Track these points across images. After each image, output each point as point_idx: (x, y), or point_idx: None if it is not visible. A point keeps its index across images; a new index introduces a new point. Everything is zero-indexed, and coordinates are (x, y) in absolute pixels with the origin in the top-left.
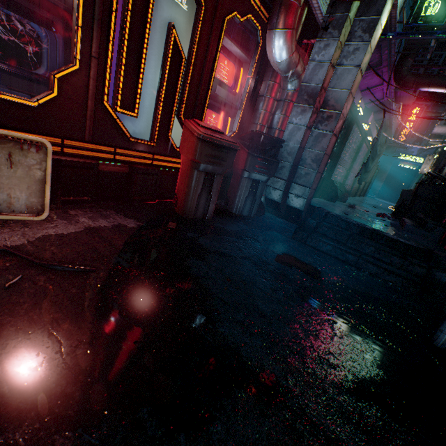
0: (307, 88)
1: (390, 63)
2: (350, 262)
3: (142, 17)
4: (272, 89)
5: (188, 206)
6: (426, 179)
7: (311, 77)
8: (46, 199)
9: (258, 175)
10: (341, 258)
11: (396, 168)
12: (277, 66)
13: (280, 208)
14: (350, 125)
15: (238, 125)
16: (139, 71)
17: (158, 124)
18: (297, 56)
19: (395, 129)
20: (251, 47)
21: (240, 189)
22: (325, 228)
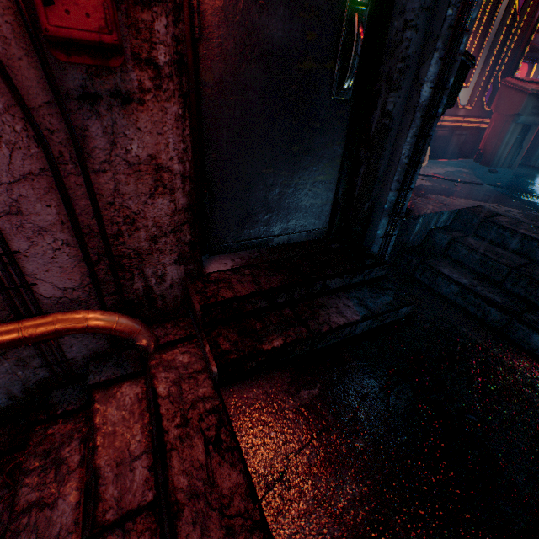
0: None
1: None
2: None
3: (495, 1)
4: None
5: (497, 158)
6: None
7: None
8: (427, 153)
9: None
10: None
11: None
12: None
13: None
14: None
15: None
16: (480, 48)
17: (479, 89)
18: None
19: None
20: None
21: None
22: None
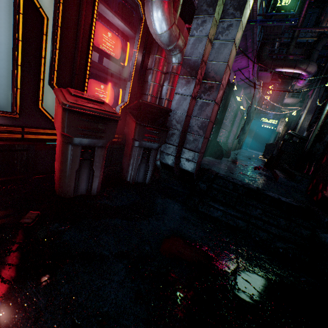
0: (189, 61)
1: (253, 49)
2: (241, 228)
3: None
4: (159, 63)
5: (65, 184)
6: (287, 138)
7: (192, 51)
8: None
9: (148, 143)
10: (232, 224)
11: (260, 128)
12: (158, 38)
13: (174, 170)
14: (229, 96)
15: (129, 95)
16: None
17: (19, 92)
18: (177, 29)
19: (257, 100)
20: (135, 22)
21: (131, 157)
22: (215, 192)
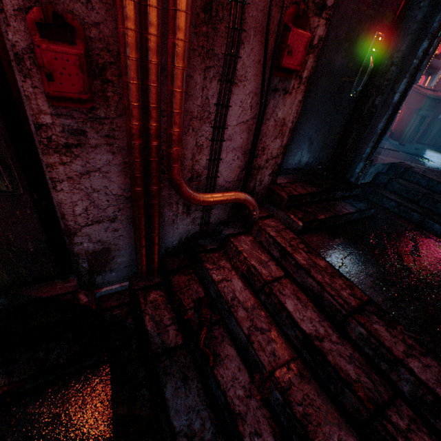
0: None
1: None
2: None
3: None
4: None
5: (404, 136)
6: None
7: None
8: None
9: None
10: None
11: None
12: None
13: None
14: None
15: (436, 81)
16: None
17: None
18: None
19: None
20: None
21: (432, 127)
22: None
